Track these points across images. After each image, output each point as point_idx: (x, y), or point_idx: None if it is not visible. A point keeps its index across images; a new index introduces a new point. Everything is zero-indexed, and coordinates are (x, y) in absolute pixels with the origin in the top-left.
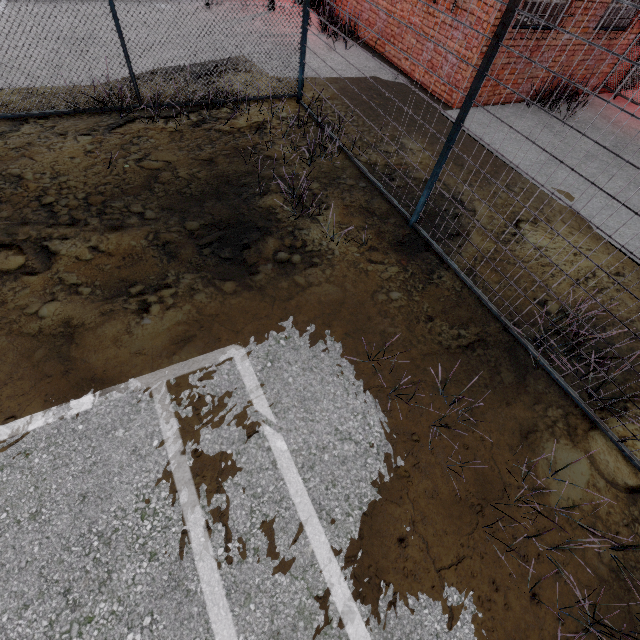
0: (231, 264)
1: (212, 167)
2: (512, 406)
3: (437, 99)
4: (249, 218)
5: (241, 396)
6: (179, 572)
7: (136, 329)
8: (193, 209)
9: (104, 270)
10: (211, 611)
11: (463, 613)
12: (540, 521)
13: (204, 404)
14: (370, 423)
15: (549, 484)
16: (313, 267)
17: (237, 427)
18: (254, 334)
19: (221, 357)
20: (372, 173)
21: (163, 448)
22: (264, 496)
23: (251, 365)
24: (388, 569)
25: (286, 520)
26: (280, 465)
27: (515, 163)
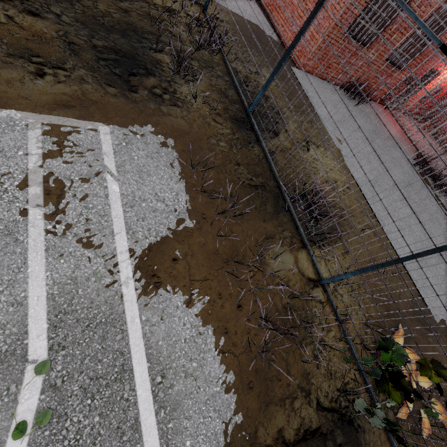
0: (118, 79)
1: (126, 15)
2: (266, 222)
3: (292, 59)
4: (142, 59)
5: (97, 153)
6: (13, 228)
7: (28, 83)
8: (101, 33)
9: (13, 35)
10: (31, 254)
11: (197, 302)
12: (257, 276)
13: (67, 146)
14: (179, 199)
15: (270, 263)
16: (176, 106)
17: (87, 168)
18: (120, 124)
19: (90, 126)
20: (235, 76)
21: (26, 158)
22: (93, 209)
23: (111, 139)
24: (161, 270)
25: (103, 226)
26: (111, 198)
27: (320, 113)
